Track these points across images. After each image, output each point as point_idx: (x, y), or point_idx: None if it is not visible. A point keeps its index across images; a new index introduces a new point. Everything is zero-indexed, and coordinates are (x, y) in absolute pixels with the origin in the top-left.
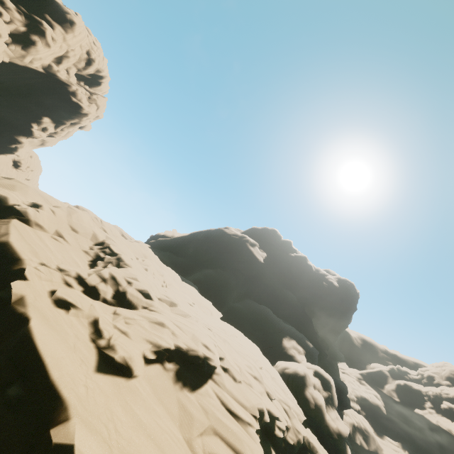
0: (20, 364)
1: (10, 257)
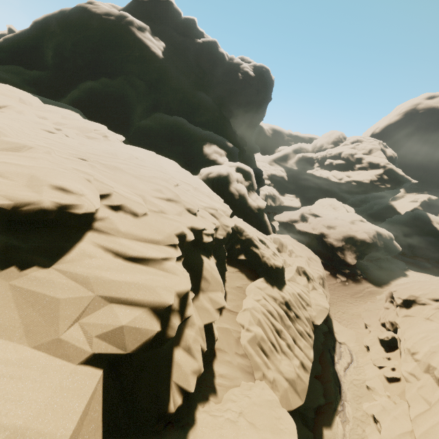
0: None
1: None
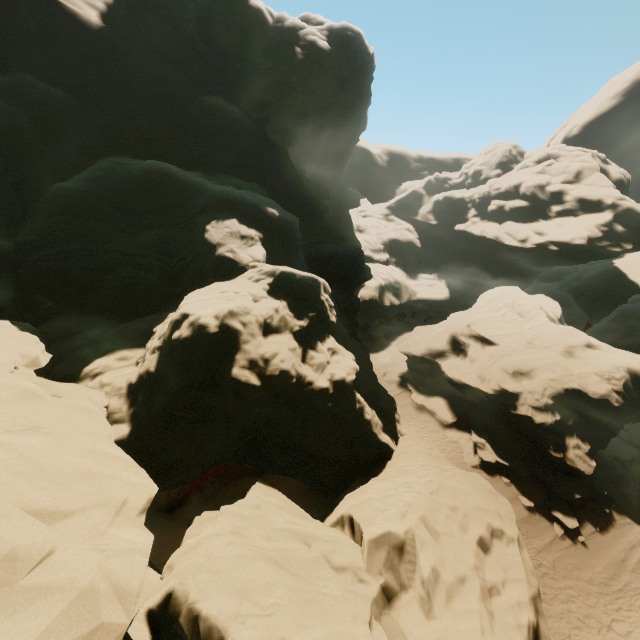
0: None
1: None
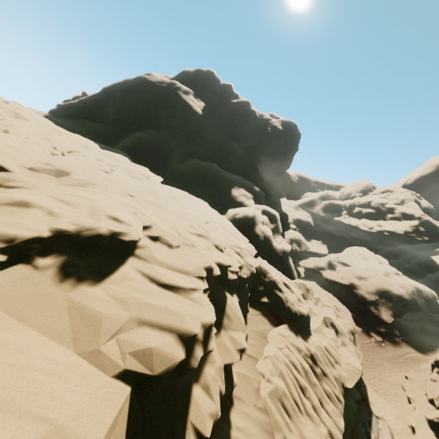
0: None
1: None
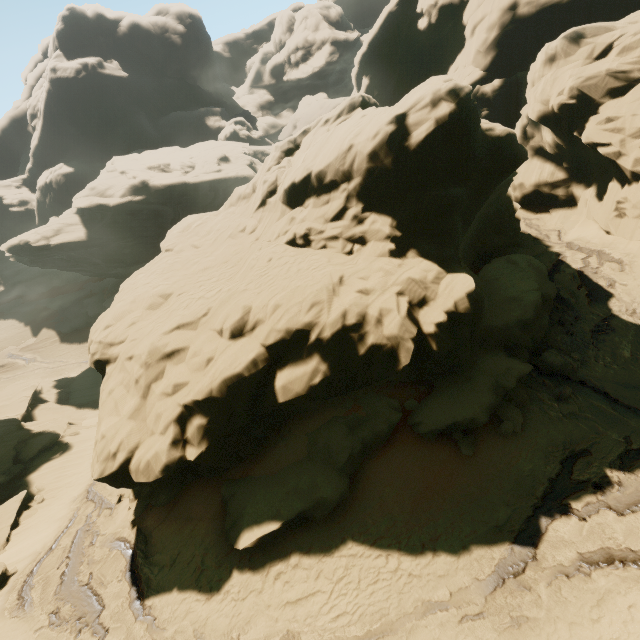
0: (214, 180)
1: (174, 183)
